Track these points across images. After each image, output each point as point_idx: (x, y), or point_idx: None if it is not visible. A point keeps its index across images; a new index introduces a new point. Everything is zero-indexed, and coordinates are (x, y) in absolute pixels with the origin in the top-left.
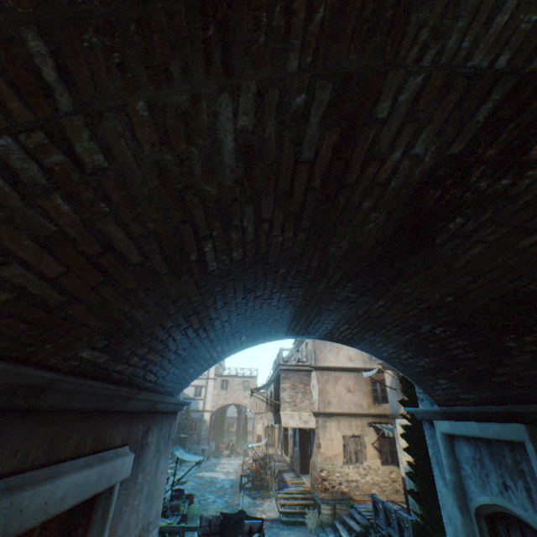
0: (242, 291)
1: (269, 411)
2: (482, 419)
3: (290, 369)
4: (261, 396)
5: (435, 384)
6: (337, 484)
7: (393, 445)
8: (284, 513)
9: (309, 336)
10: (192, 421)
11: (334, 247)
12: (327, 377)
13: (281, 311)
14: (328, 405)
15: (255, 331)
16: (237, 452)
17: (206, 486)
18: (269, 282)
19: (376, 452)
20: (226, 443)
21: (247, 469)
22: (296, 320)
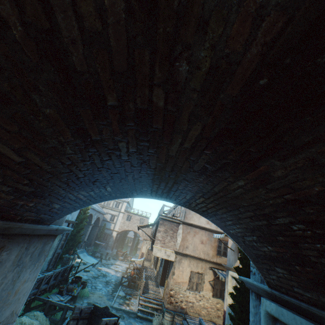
0: (63, 123)
1: (150, 241)
2: (313, 319)
3: (166, 219)
4: (149, 230)
5: (272, 270)
6: (179, 301)
7: (223, 285)
8: (141, 310)
9: (171, 201)
10: (105, 234)
11: (186, 61)
12: (190, 230)
13: (138, 170)
14: (186, 249)
15: (119, 185)
16: (128, 259)
17: (100, 277)
18: (102, 120)
19: (210, 287)
20: (122, 252)
21: (129, 272)
22: (157, 184)
